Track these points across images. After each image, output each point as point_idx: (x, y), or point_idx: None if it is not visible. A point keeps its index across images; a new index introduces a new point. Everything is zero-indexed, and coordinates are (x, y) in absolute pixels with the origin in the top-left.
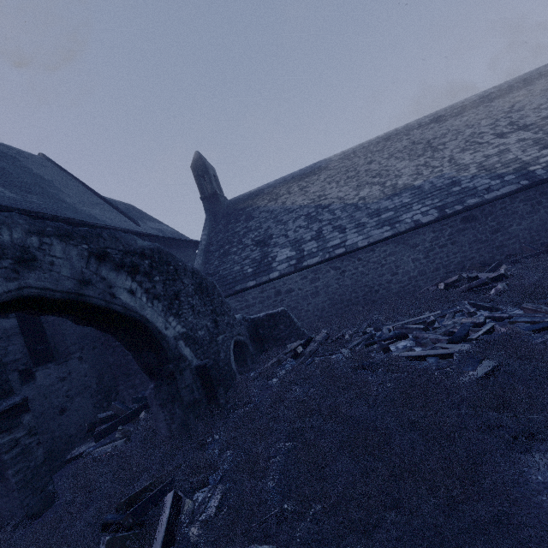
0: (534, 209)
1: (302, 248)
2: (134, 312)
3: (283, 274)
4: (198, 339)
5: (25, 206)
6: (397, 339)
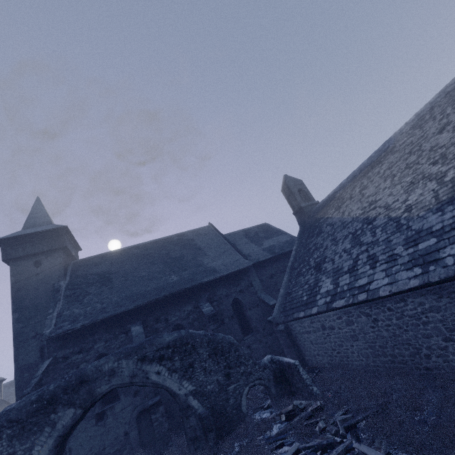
0: None
1: (338, 282)
2: (159, 384)
3: (319, 312)
4: (206, 392)
5: (177, 286)
6: None
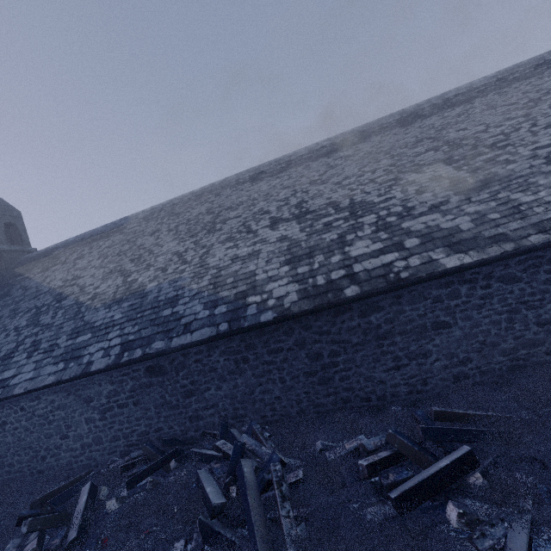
0: (239, 368)
1: None
2: None
3: None
4: None
5: None
6: None
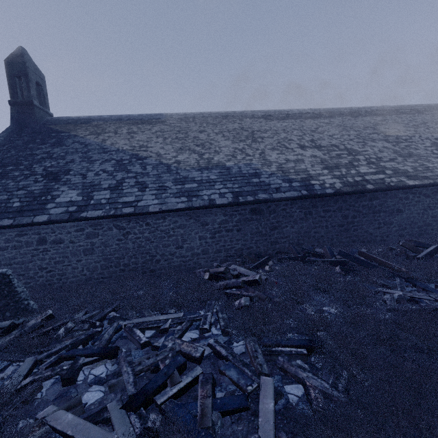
0: (306, 217)
1: (92, 195)
2: None
3: (53, 220)
4: None
5: None
6: (102, 357)
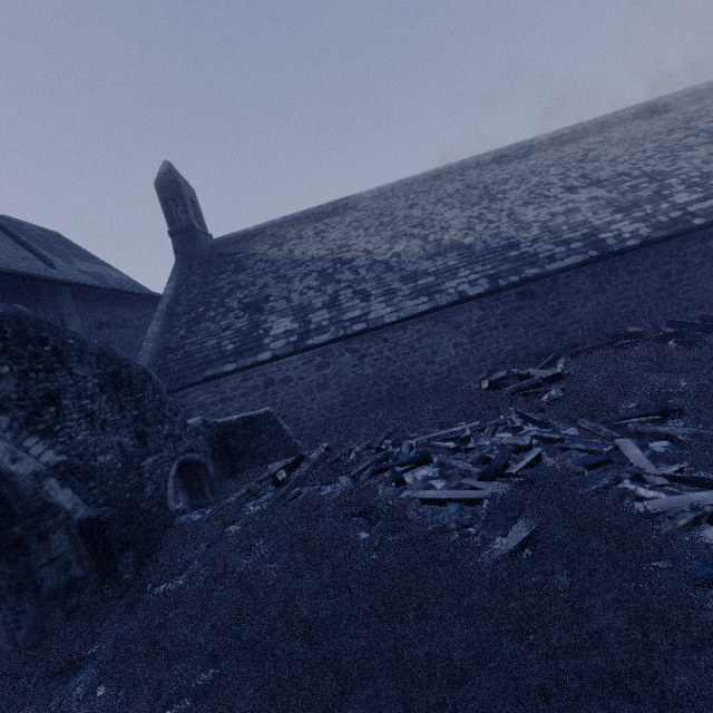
0: (602, 288)
1: (309, 319)
2: None
3: (278, 355)
4: (95, 470)
5: None
6: (418, 464)
